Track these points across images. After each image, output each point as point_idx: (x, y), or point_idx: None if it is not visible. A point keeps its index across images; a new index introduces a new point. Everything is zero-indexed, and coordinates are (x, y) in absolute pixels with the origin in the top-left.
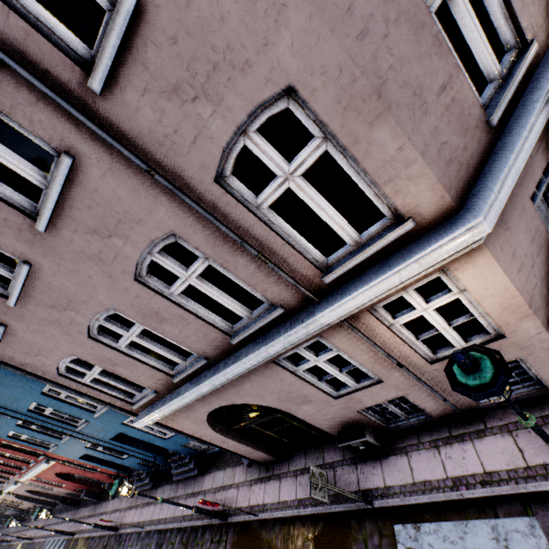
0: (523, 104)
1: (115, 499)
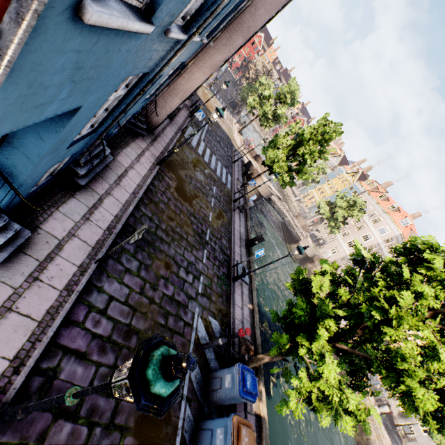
0: None
1: None
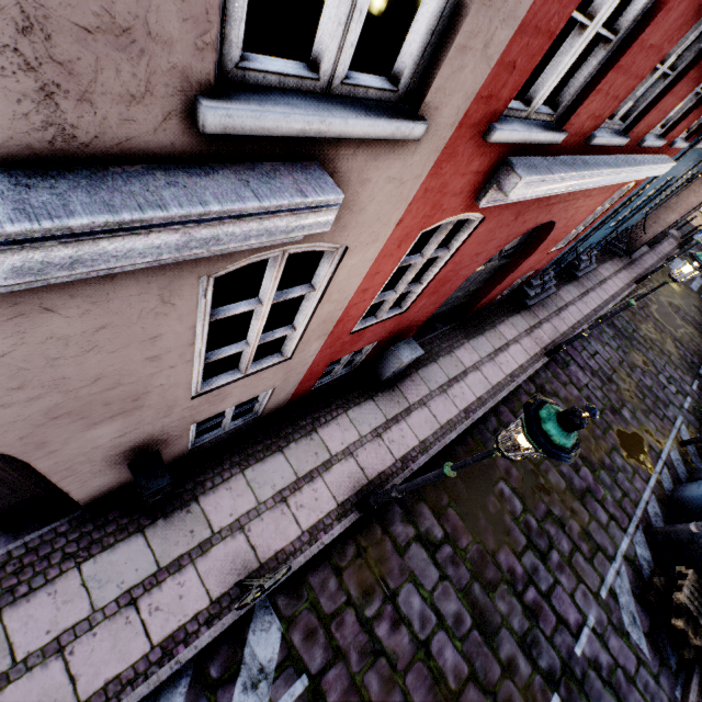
0: None
1: (471, 342)
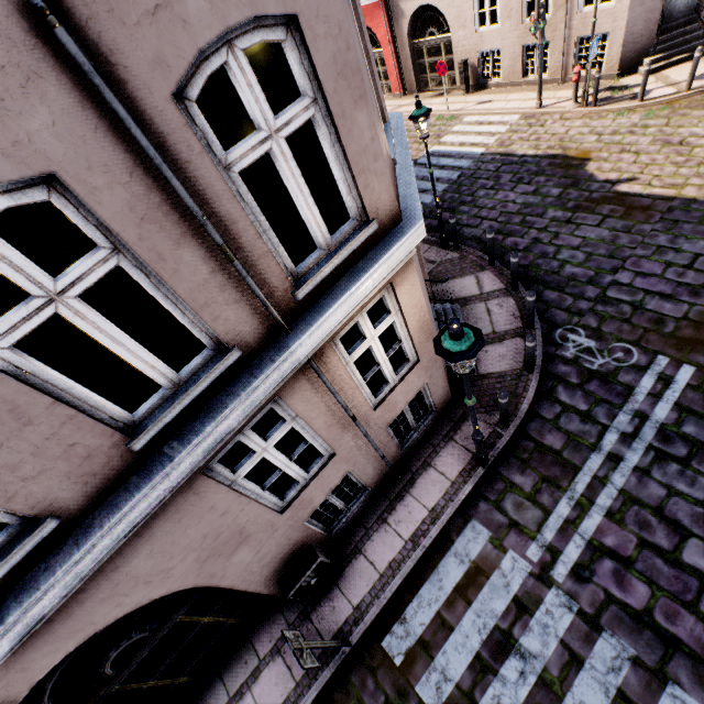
0: (399, 161)
1: None
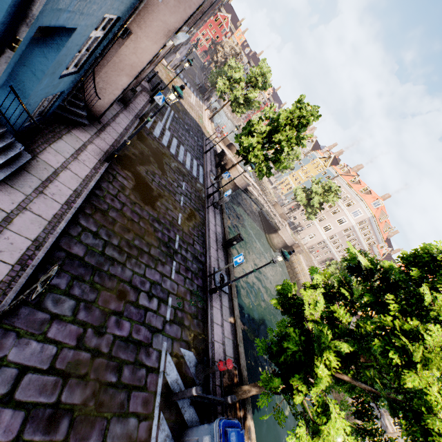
0: None
1: None
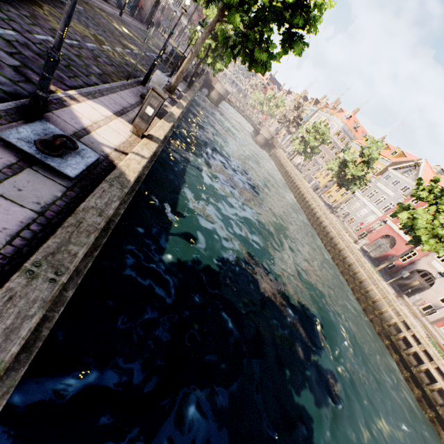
0: None
1: None
